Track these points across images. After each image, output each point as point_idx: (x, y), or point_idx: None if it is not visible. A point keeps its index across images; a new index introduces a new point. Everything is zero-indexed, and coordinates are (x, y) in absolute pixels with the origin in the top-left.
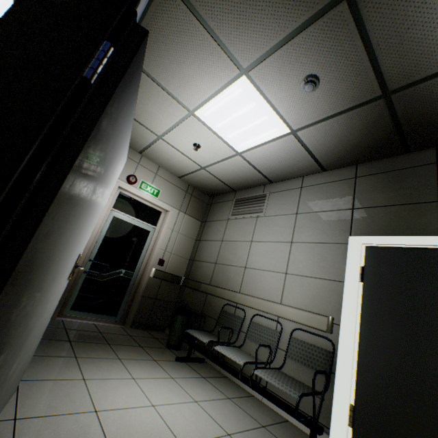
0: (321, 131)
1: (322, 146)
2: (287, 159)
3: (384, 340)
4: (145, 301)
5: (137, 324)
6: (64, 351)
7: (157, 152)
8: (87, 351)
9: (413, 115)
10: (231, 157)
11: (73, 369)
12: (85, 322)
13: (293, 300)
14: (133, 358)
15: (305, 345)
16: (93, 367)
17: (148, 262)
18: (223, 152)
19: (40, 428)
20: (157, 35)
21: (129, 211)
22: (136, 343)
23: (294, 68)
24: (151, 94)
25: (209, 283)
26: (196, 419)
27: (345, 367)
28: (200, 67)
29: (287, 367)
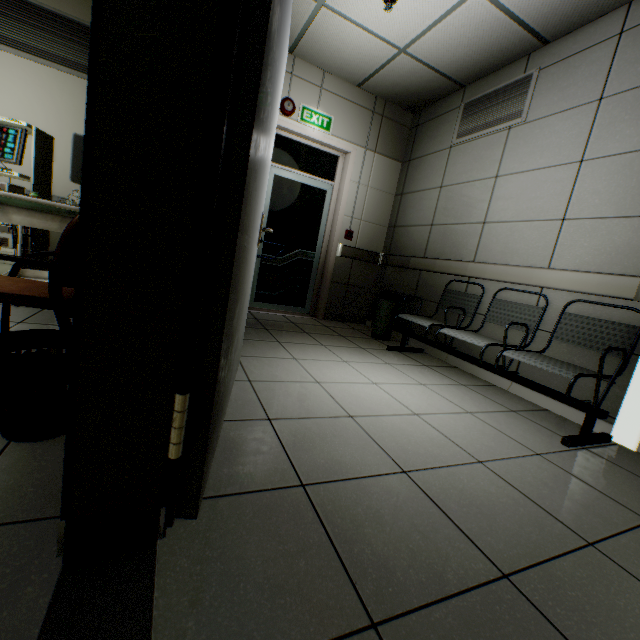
0: None
1: None
2: None
3: None
4: (335, 288)
5: (331, 315)
6: (265, 337)
7: (317, 42)
8: (287, 338)
9: None
10: (460, 5)
11: (280, 351)
12: (273, 314)
13: (572, 260)
14: (337, 345)
15: (588, 322)
16: (299, 350)
17: (331, 237)
18: None
19: (273, 389)
20: None
21: (293, 164)
22: (335, 333)
23: None
24: None
25: (422, 256)
26: (425, 397)
27: None
28: None
29: (551, 353)
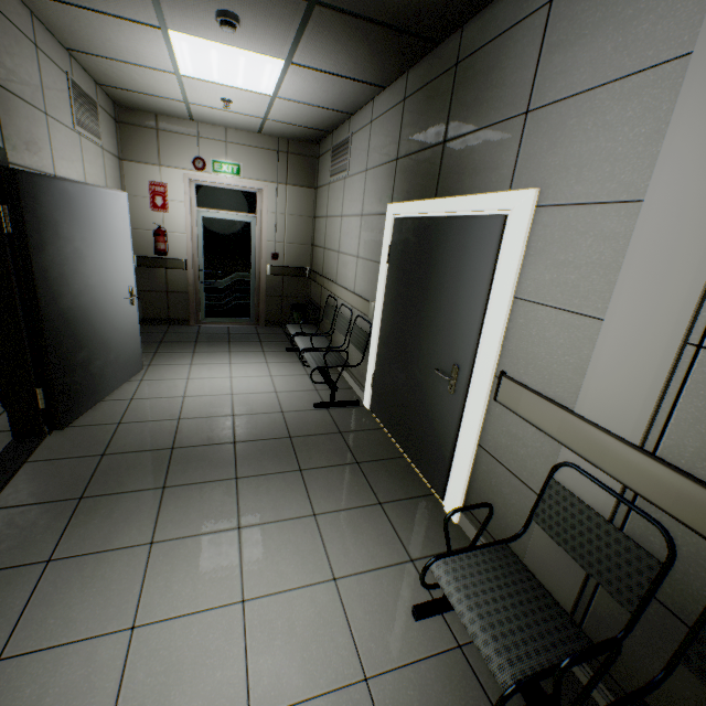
0: (313, 53)
1: (338, 65)
2: (328, 88)
3: (390, 321)
4: (272, 301)
5: (271, 323)
6: (187, 349)
7: (205, 117)
8: (206, 348)
9: (373, 8)
10: (274, 101)
11: (187, 359)
12: (220, 327)
13: (359, 287)
14: (243, 351)
15: (359, 331)
16: (203, 358)
17: (261, 260)
18: (258, 99)
19: (152, 384)
20: (64, 27)
21: (217, 205)
22: (258, 340)
23: (195, 11)
24: (127, 71)
25: (322, 274)
26: (258, 384)
27: (373, 347)
28: (128, 38)
29: (355, 350)
